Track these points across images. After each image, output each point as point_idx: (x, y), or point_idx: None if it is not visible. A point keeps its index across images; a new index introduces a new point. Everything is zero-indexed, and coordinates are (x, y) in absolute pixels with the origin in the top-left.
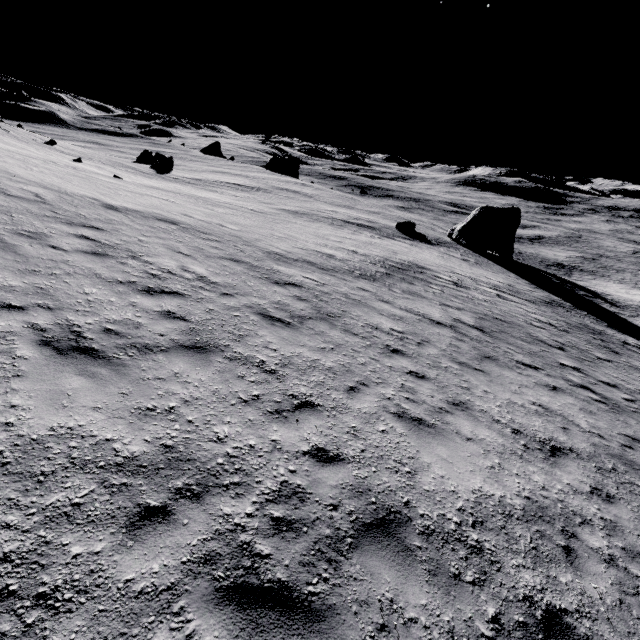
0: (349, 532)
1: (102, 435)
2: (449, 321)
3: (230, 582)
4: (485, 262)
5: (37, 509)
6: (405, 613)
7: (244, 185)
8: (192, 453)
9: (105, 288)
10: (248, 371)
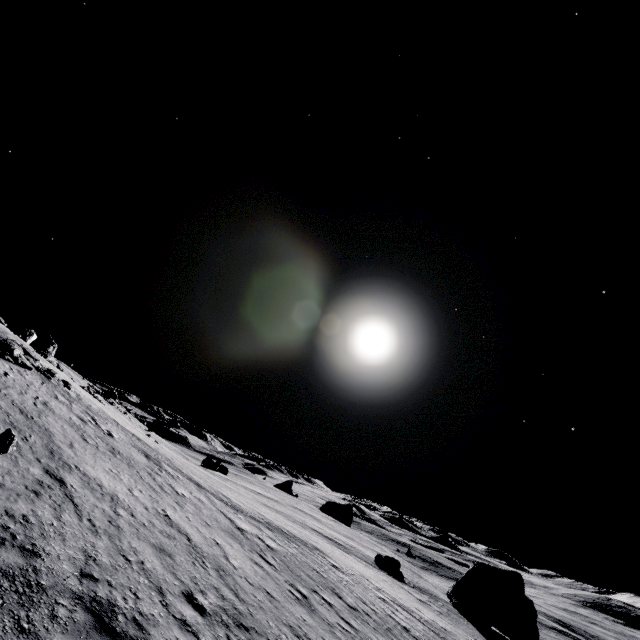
0: (44, 442)
1: (23, 404)
2: (247, 530)
3: (11, 418)
4: (459, 620)
5: (1, 396)
6: (31, 446)
7: (263, 494)
8: (34, 417)
9: (69, 411)
10: (77, 435)
